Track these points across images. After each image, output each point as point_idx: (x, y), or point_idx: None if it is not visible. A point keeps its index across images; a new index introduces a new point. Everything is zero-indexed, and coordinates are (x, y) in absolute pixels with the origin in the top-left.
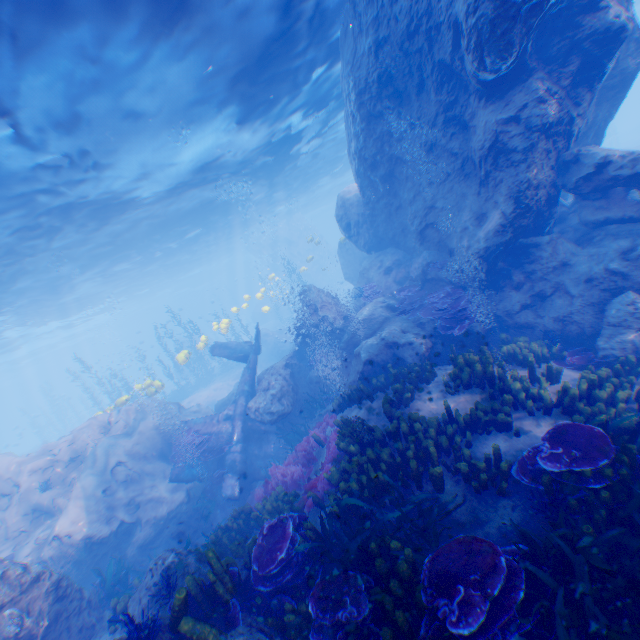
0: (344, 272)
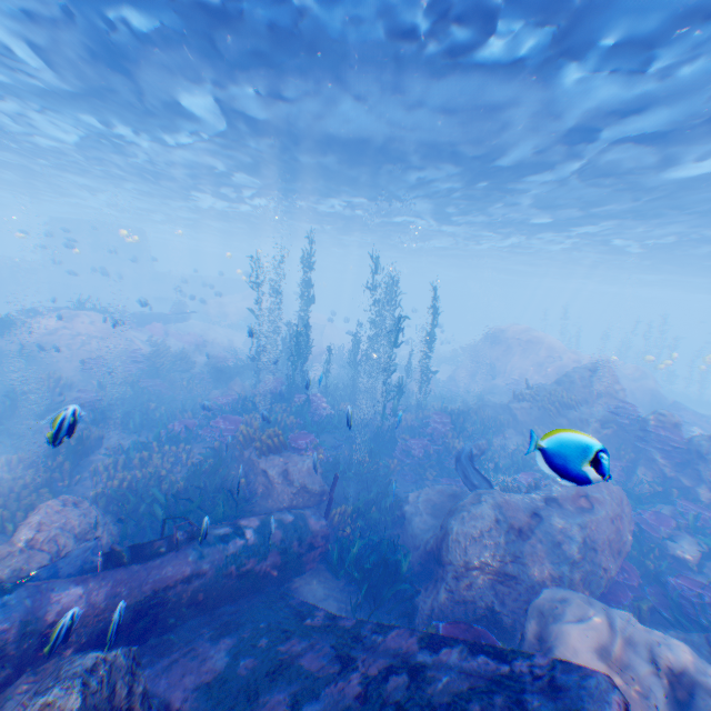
0: None
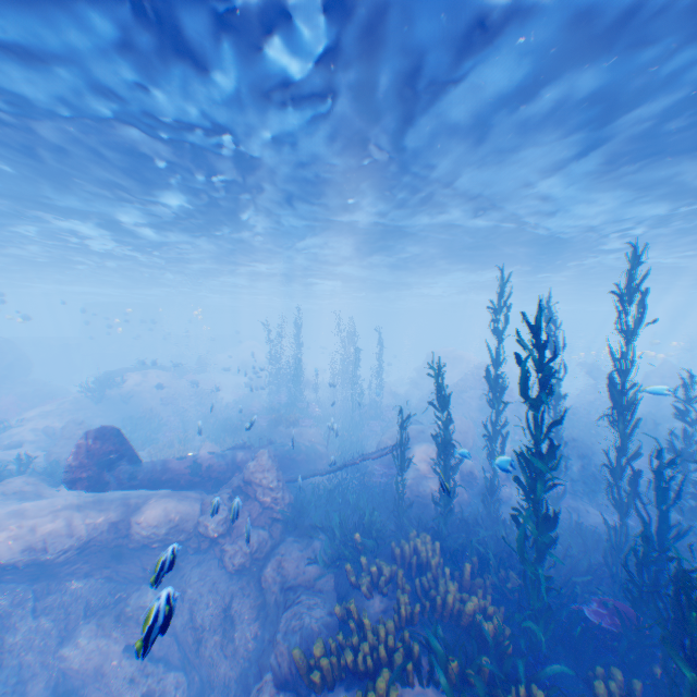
0: None
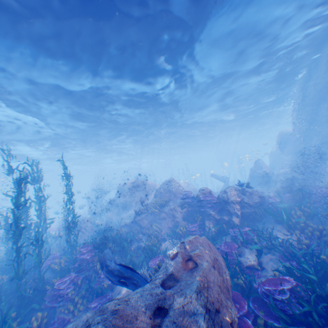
0: (270, 164)
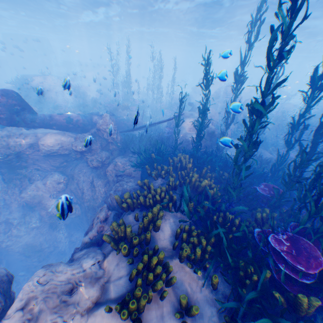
0: None
